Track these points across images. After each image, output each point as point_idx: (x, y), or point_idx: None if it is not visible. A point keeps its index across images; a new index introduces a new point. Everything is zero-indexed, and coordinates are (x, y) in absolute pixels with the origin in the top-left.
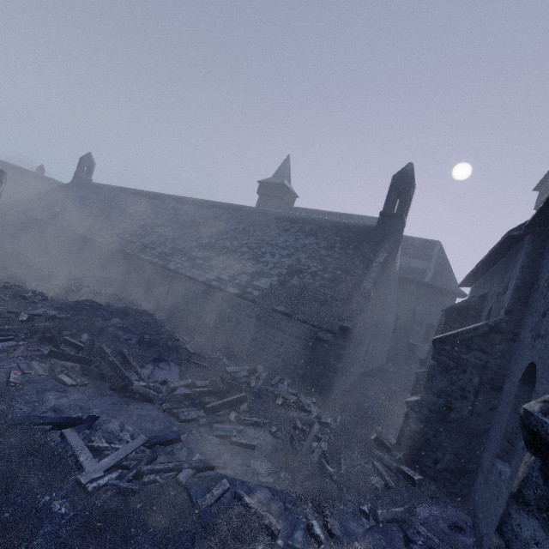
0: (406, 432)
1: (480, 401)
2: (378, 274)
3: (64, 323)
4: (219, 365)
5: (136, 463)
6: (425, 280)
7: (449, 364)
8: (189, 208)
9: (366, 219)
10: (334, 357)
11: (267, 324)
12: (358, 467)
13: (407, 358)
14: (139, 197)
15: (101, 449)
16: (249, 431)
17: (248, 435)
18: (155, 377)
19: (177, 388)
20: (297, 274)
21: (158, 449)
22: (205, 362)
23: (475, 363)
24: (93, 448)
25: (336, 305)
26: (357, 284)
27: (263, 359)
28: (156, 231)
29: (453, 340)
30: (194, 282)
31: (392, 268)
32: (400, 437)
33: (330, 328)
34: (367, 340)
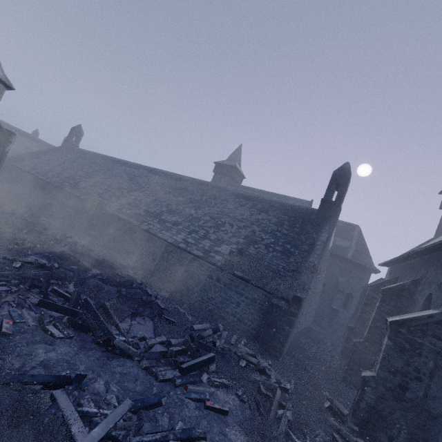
0: (362, 406)
1: (436, 384)
2: (322, 252)
3: (53, 273)
4: (186, 322)
5: (125, 434)
6: (347, 256)
7: (404, 346)
8: (159, 178)
9: (300, 201)
10: (286, 322)
11: (226, 286)
12: (322, 441)
13: (329, 320)
14: (118, 165)
15: (91, 415)
16: (219, 394)
17: (219, 398)
18: (133, 332)
19: (154, 345)
20: (252, 244)
21: (142, 414)
22: (174, 318)
23: (430, 348)
24: (83, 414)
25: (289, 276)
26: (304, 258)
27: (220, 317)
28: (132, 194)
29: (409, 325)
30: (163, 242)
31: (328, 246)
32: (356, 410)
33: (284, 296)
34: (304, 305)
